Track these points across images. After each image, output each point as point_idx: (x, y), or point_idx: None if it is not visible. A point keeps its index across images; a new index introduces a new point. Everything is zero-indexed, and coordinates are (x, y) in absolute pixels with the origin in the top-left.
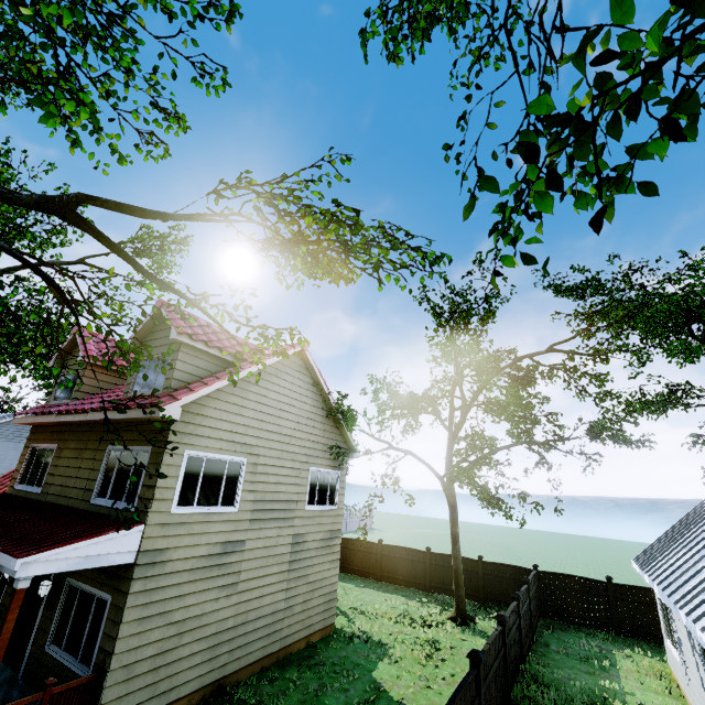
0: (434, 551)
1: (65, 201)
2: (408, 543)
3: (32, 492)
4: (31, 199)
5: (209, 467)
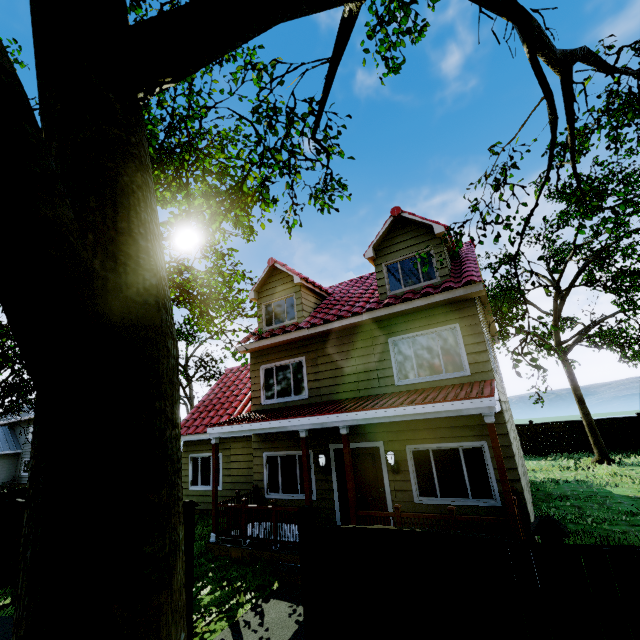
0: None
1: (576, 54)
2: None
3: (294, 401)
4: (560, 54)
5: None
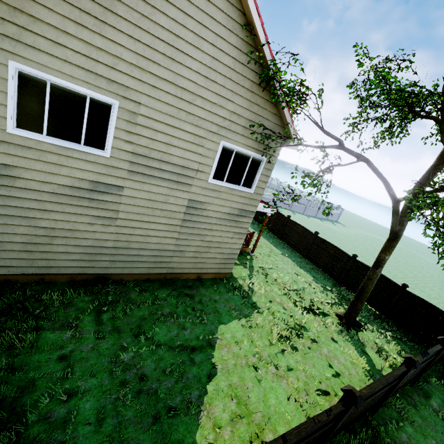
0: (374, 255)
1: None
2: (355, 241)
3: None
4: None
5: (60, 96)
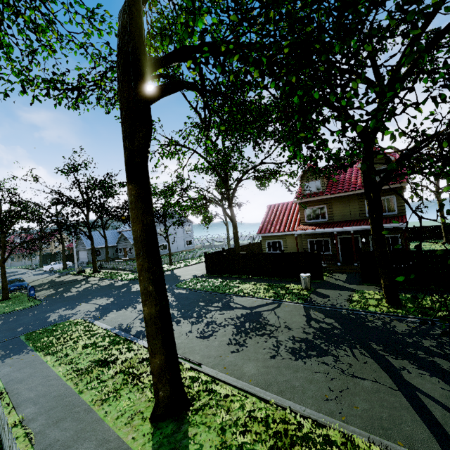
0: None
1: None
2: None
3: (321, 221)
4: (447, 134)
5: None
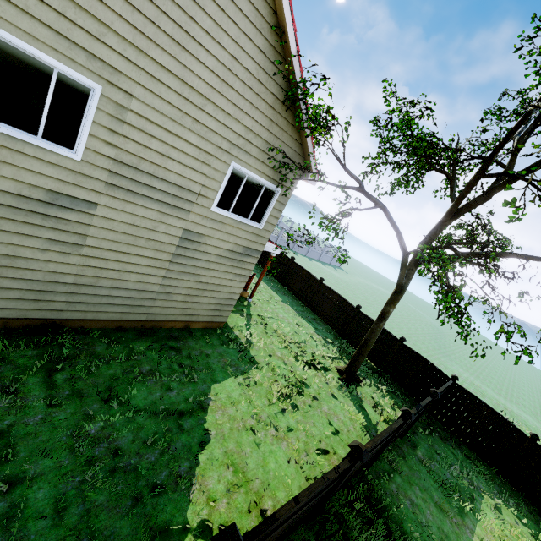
0: (374, 306)
1: None
2: (357, 290)
3: None
4: None
5: (9, 61)
